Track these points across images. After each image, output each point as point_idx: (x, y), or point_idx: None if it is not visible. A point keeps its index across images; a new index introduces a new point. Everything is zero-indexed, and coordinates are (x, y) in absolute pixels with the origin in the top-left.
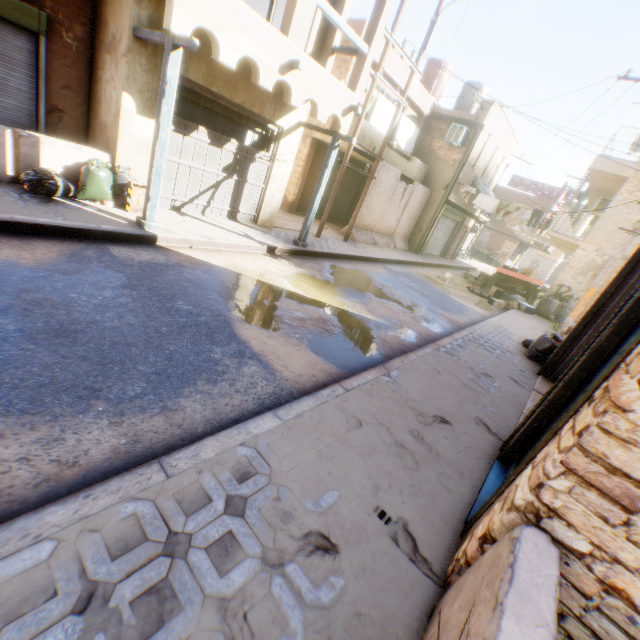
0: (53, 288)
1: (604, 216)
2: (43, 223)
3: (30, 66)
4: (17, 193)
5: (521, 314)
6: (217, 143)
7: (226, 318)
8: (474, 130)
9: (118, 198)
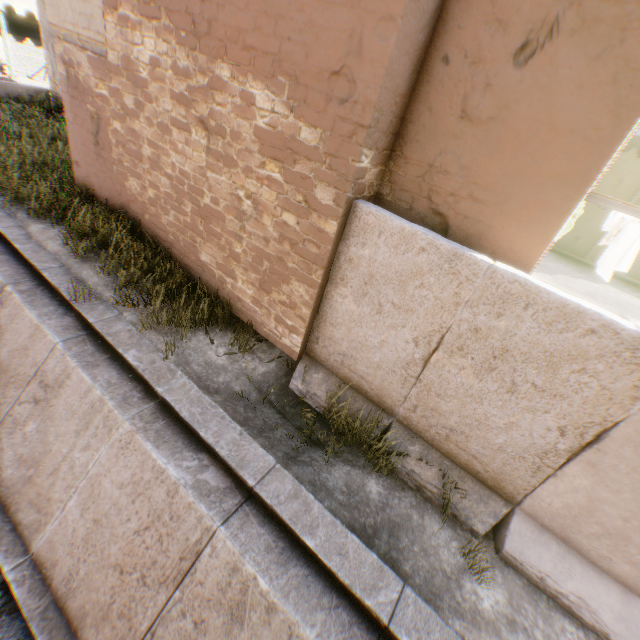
0: None
1: None
2: None
3: None
4: None
5: None
6: (40, 47)
7: None
8: None
9: (3, 72)
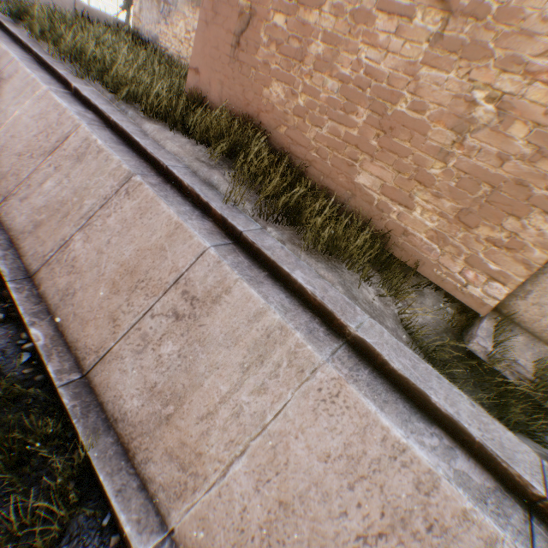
0: None
1: None
2: None
3: None
4: None
5: None
6: None
7: None
8: None
9: None
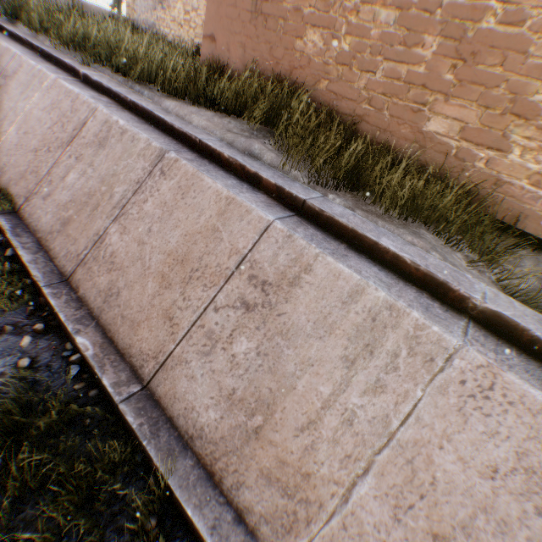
0: None
1: None
2: None
3: None
4: None
5: None
6: None
7: None
8: None
9: None
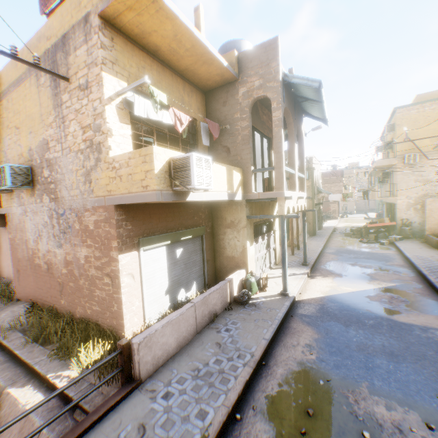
0: (346, 341)
1: (398, 182)
2: (283, 316)
3: (200, 248)
4: (245, 308)
5: (401, 243)
6: (263, 239)
7: (384, 318)
8: (310, 170)
9: (258, 287)
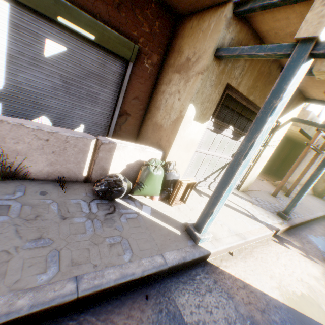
0: None
1: None
2: (110, 285)
3: (116, 83)
4: (85, 203)
5: None
6: (236, 136)
7: None
8: None
9: (163, 191)
